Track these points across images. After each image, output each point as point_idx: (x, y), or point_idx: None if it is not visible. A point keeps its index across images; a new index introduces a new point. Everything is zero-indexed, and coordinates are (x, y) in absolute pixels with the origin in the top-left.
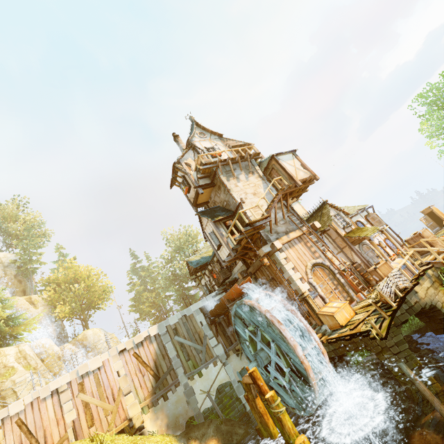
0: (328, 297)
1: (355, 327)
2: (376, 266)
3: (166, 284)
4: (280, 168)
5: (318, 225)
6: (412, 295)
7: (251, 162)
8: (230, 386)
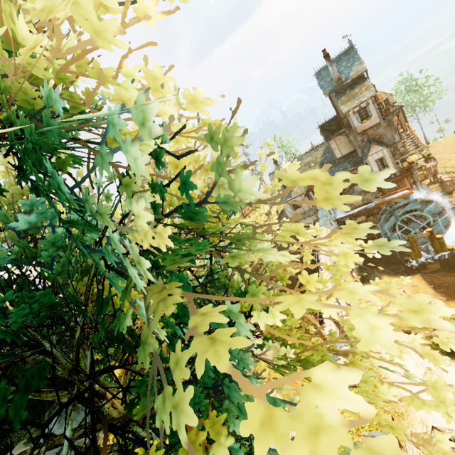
0: None
1: None
2: (452, 178)
3: None
4: (401, 116)
5: None
6: None
7: None
8: None
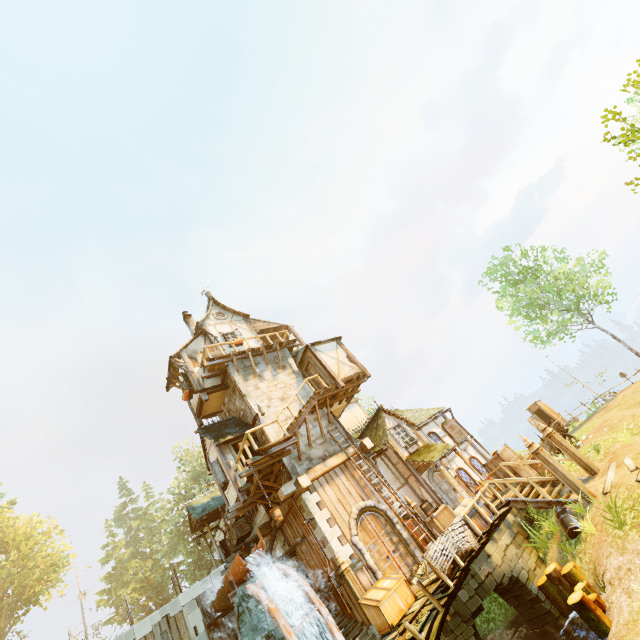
0: (382, 568)
1: (405, 630)
2: (433, 513)
3: (172, 542)
4: (318, 363)
5: (370, 444)
6: (482, 561)
7: (283, 353)
8: None
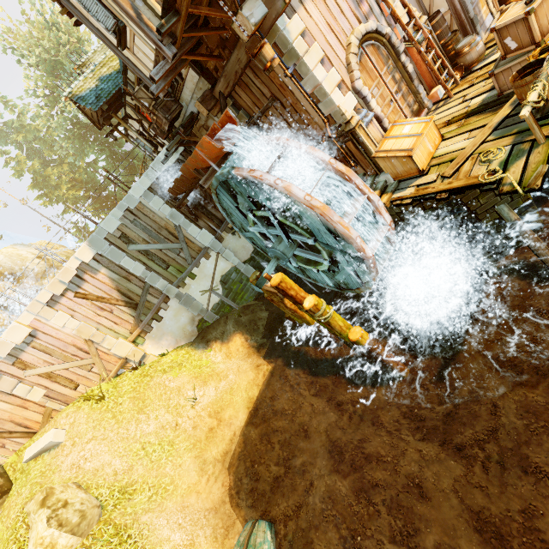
0: (386, 116)
1: (456, 172)
2: (531, 4)
3: (76, 146)
4: None
5: None
6: None
7: None
8: (236, 272)
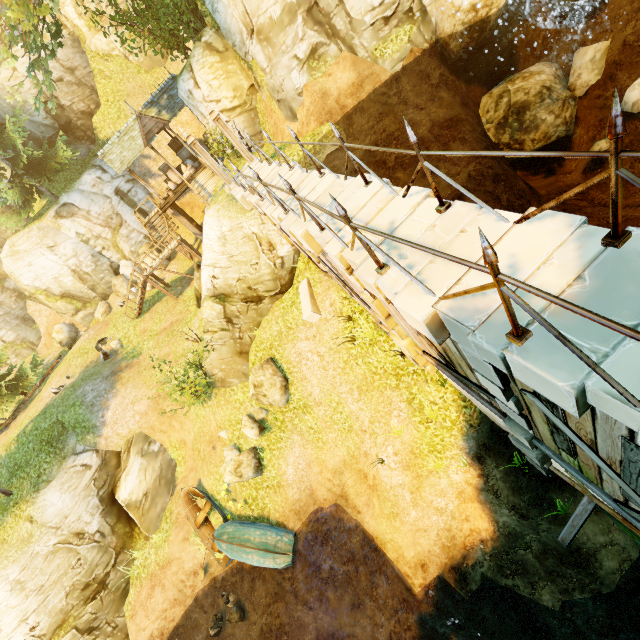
0: None
1: None
2: None
3: None
4: None
5: None
6: None
7: None
8: None
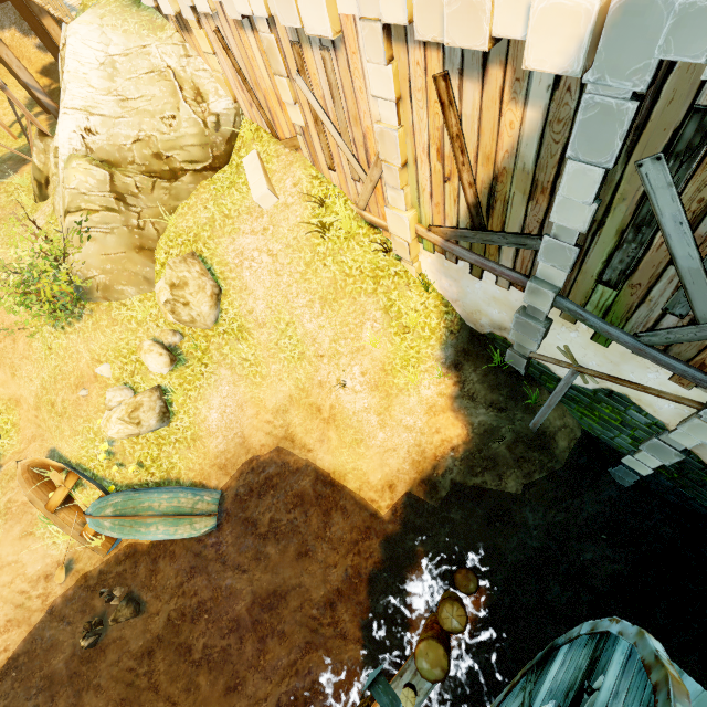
0: None
1: None
2: None
3: None
4: None
5: None
6: None
7: None
8: (652, 424)
